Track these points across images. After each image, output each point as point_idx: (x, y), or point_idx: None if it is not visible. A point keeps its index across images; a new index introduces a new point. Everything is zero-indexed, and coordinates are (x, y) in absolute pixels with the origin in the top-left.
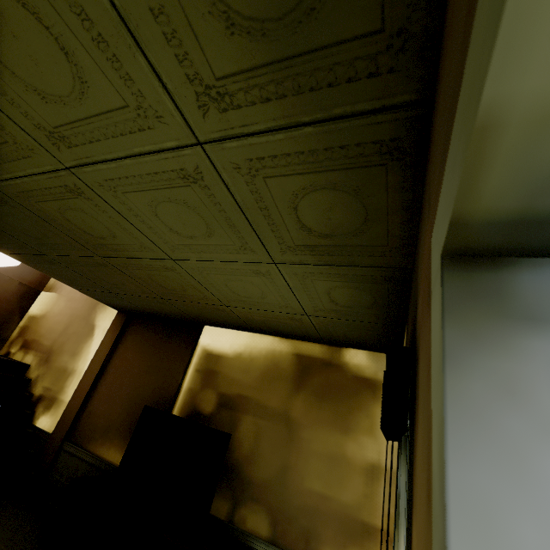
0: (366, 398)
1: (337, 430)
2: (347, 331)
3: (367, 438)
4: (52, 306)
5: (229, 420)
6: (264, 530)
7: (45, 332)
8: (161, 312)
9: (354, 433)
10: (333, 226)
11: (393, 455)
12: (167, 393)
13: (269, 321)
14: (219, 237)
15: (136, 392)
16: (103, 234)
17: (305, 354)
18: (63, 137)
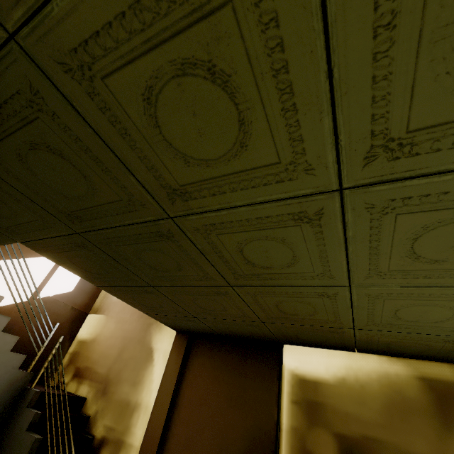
0: None
1: None
2: None
3: None
4: (102, 328)
5: None
6: None
7: (98, 357)
8: (238, 333)
9: None
10: None
11: None
12: (263, 433)
13: (399, 342)
14: None
15: (222, 432)
16: (275, 263)
17: (433, 377)
18: (405, 144)
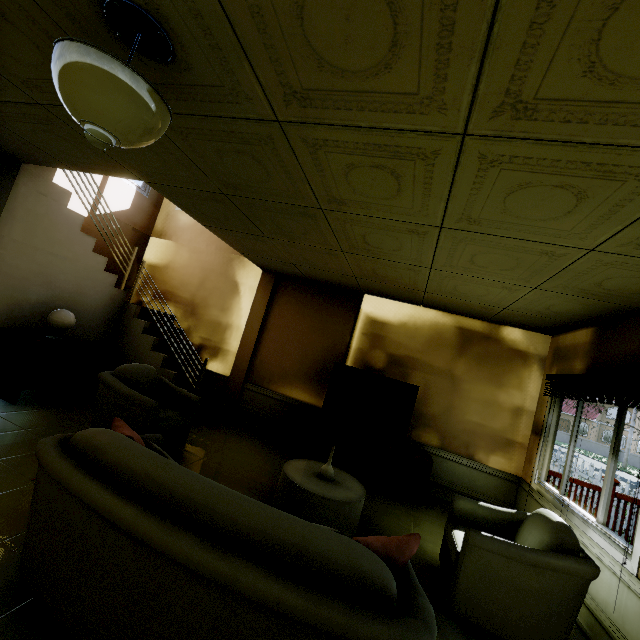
0: (518, 365)
1: (492, 385)
2: (526, 320)
3: (515, 391)
4: (174, 256)
5: (400, 374)
6: (435, 442)
7: (178, 284)
8: (328, 281)
9: (506, 388)
10: (623, 288)
11: (533, 402)
12: (337, 350)
13: (453, 304)
14: (510, 272)
15: (305, 348)
16: (385, 247)
17: (467, 328)
18: (476, 221)
